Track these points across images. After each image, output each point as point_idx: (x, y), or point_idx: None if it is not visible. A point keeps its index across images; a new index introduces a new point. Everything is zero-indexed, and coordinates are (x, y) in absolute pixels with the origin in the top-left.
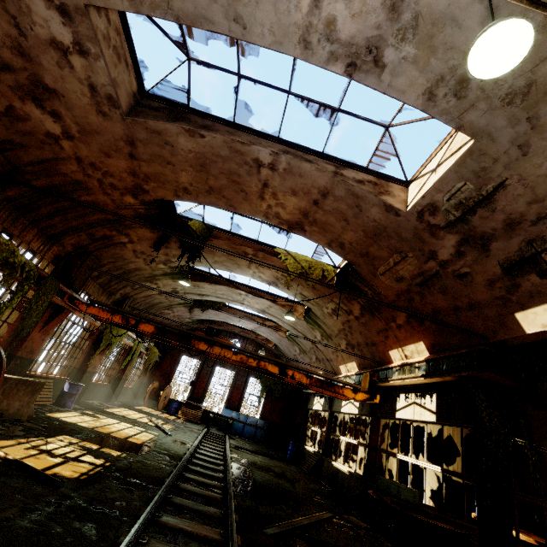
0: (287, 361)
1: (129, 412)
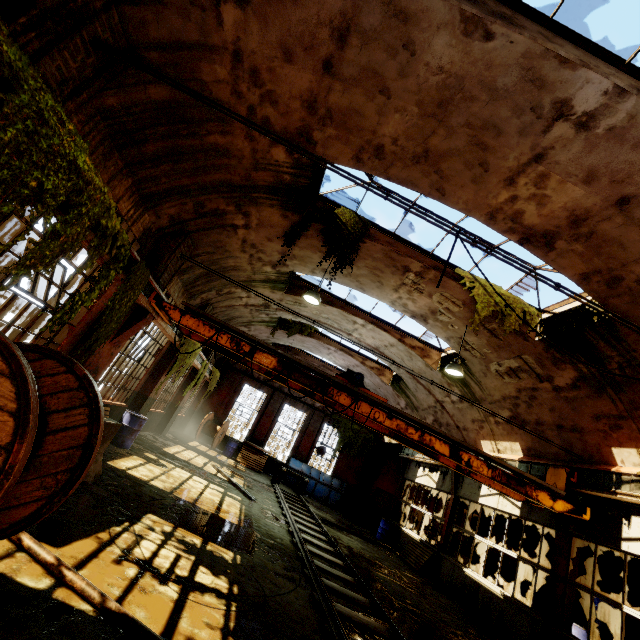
0: None
1: (189, 453)
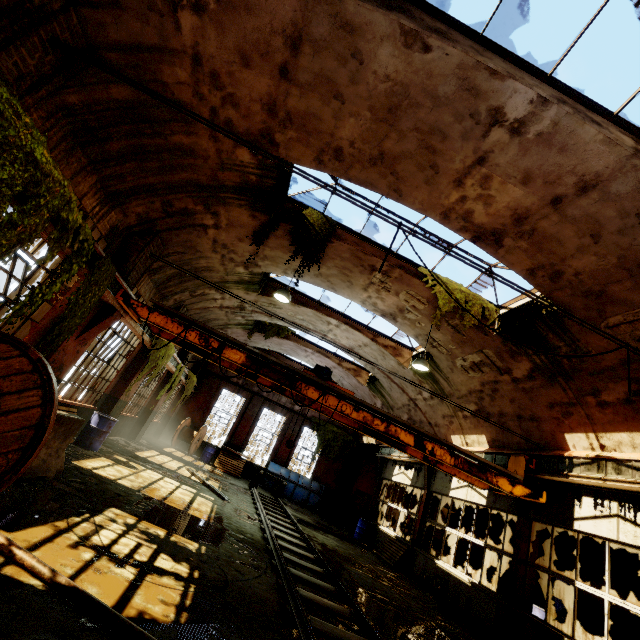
0: None
1: (162, 458)
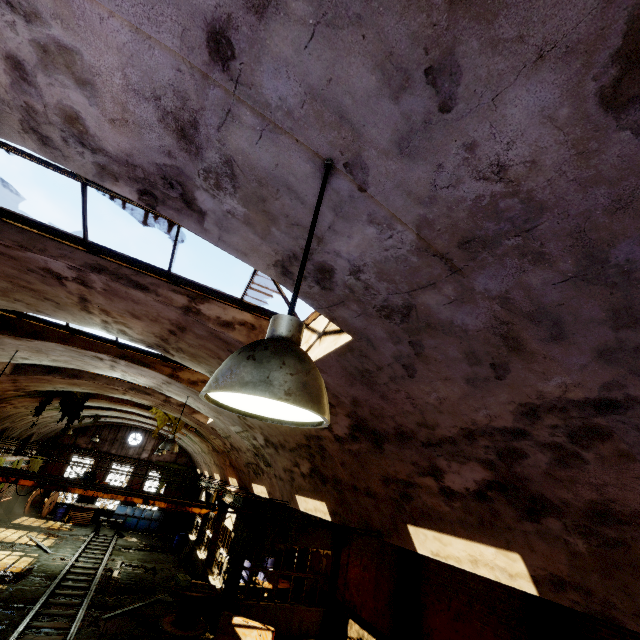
0: (189, 453)
1: (7, 533)
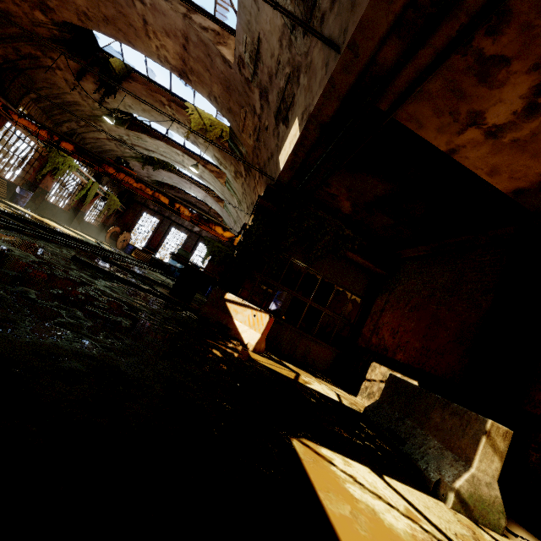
0: None
1: (82, 234)
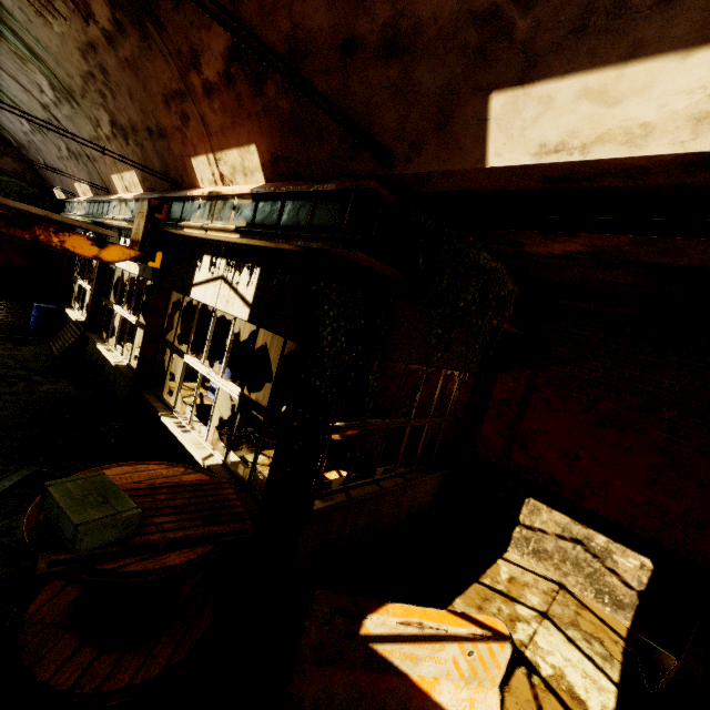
0: (21, 147)
1: None
